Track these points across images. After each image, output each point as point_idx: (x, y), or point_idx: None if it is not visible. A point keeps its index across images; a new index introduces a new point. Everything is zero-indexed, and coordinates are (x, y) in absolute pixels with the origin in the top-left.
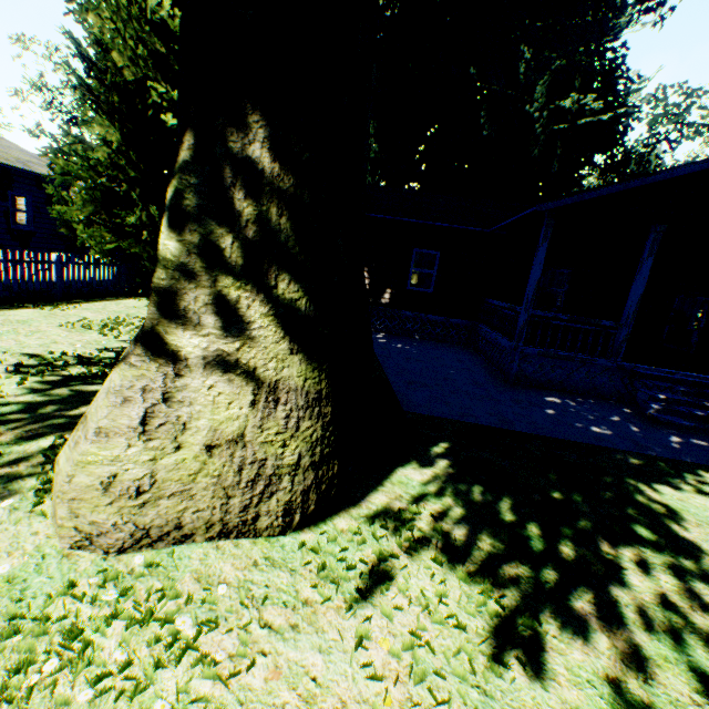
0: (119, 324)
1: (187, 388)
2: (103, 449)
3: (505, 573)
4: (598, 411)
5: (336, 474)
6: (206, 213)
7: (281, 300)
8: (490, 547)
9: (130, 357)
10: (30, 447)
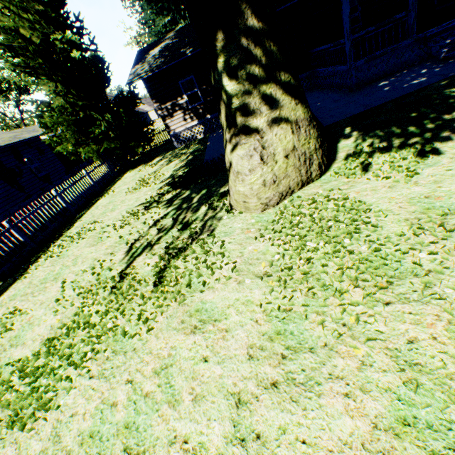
0: (145, 181)
1: (267, 141)
2: (255, 175)
3: (410, 143)
4: (412, 74)
5: (327, 148)
6: (243, 64)
7: (284, 85)
8: (398, 141)
9: (240, 142)
10: (201, 212)
